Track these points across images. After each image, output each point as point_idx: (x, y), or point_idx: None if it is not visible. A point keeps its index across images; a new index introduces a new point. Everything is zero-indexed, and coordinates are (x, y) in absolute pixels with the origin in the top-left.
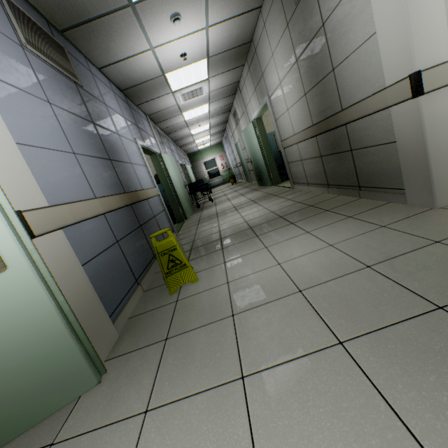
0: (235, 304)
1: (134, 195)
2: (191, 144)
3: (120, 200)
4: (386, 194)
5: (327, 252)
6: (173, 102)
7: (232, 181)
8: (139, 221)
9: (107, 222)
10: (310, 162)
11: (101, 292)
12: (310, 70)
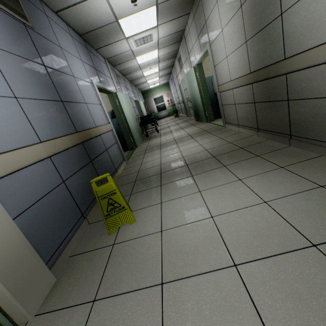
0: (166, 265)
1: (86, 134)
2: (144, 84)
3: (68, 141)
4: (320, 147)
5: (262, 211)
6: (127, 47)
7: (175, 115)
8: (90, 157)
9: (53, 164)
10: (243, 107)
11: (38, 240)
12: (254, 15)
